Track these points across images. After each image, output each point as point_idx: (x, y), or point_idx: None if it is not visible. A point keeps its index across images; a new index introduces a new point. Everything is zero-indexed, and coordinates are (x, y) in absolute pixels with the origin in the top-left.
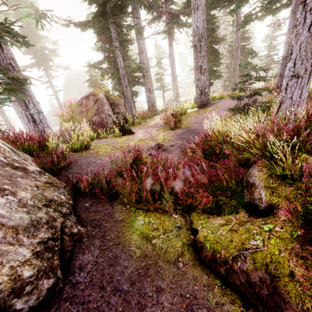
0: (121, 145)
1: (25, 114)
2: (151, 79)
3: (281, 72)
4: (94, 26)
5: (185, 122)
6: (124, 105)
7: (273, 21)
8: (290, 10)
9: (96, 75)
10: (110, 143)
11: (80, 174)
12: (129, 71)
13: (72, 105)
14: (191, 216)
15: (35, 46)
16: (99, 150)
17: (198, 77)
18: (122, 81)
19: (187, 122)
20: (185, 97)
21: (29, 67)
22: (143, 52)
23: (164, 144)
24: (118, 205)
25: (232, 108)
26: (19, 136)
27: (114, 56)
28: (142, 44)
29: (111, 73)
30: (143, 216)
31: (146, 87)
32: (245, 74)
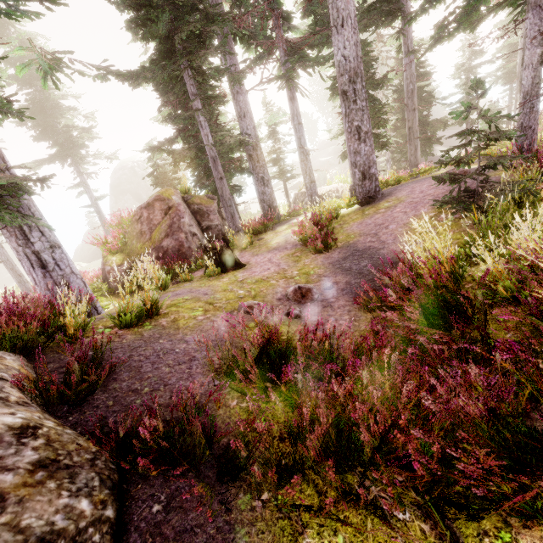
0: (223, 296)
1: (25, 254)
2: (263, 161)
3: (522, 121)
4: (155, 76)
5: (342, 234)
6: (218, 211)
7: (468, 42)
8: (530, 4)
9: (165, 164)
10: (200, 293)
11: (138, 393)
12: (224, 151)
13: (124, 221)
14: (449, 514)
15: (55, 125)
16: (179, 315)
17: (354, 149)
18: (213, 170)
19: (345, 234)
20: (327, 186)
21: (45, 161)
22: (246, 116)
23: (313, 288)
24: (240, 495)
25: (446, 201)
26: (0, 308)
27: (195, 127)
28: (243, 102)
29: (191, 158)
30: (315, 532)
31: (256, 177)
32: (468, 130)
